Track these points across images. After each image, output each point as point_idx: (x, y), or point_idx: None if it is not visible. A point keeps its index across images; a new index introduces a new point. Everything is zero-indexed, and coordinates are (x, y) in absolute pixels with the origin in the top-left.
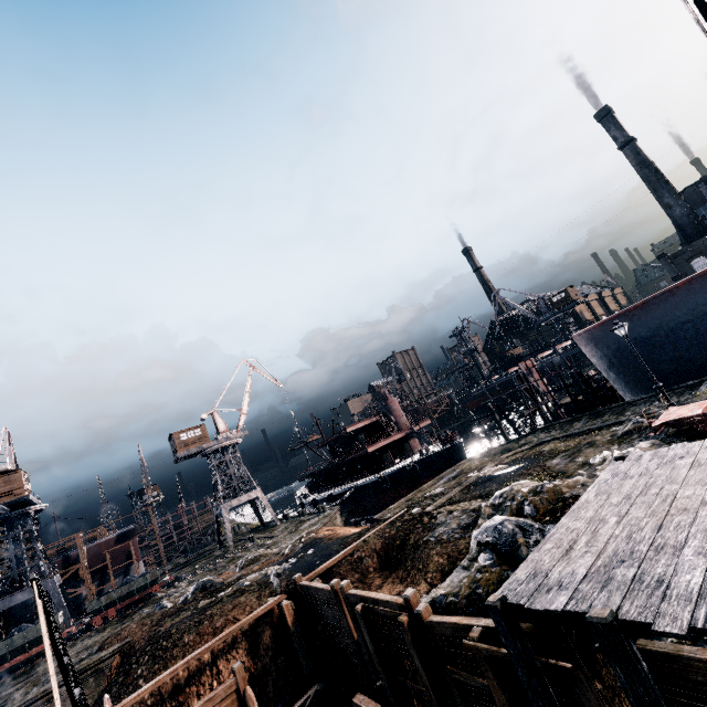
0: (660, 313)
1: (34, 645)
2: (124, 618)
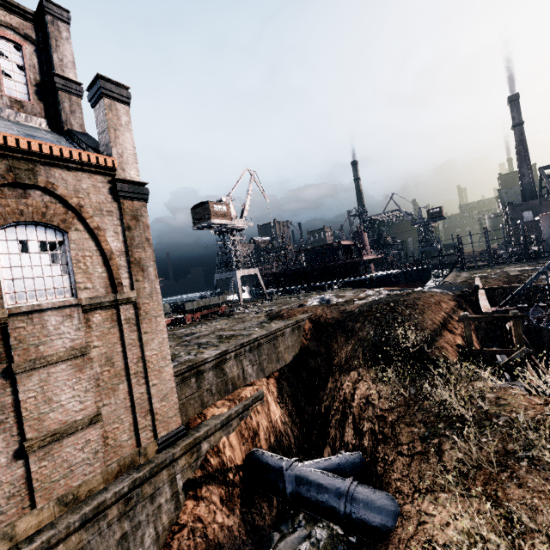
0: None
1: None
2: (218, 319)
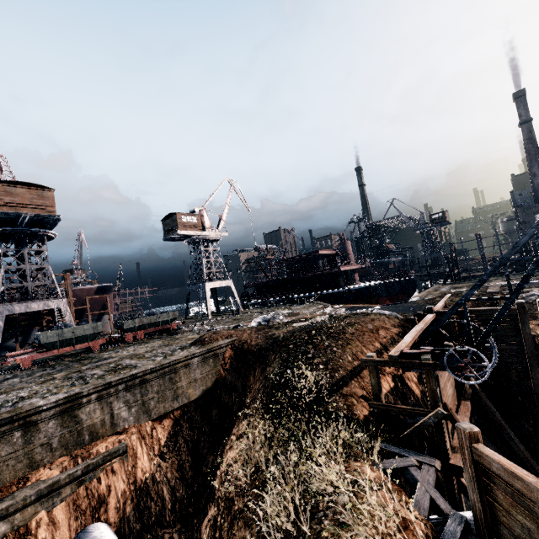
0: None
1: (79, 342)
2: (160, 338)
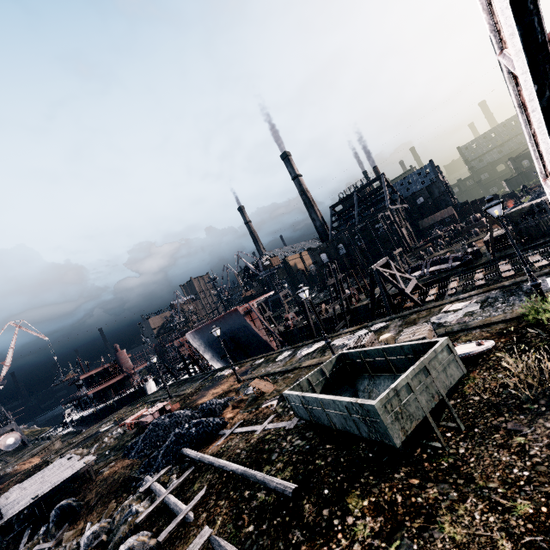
0: (207, 333)
1: None
2: None
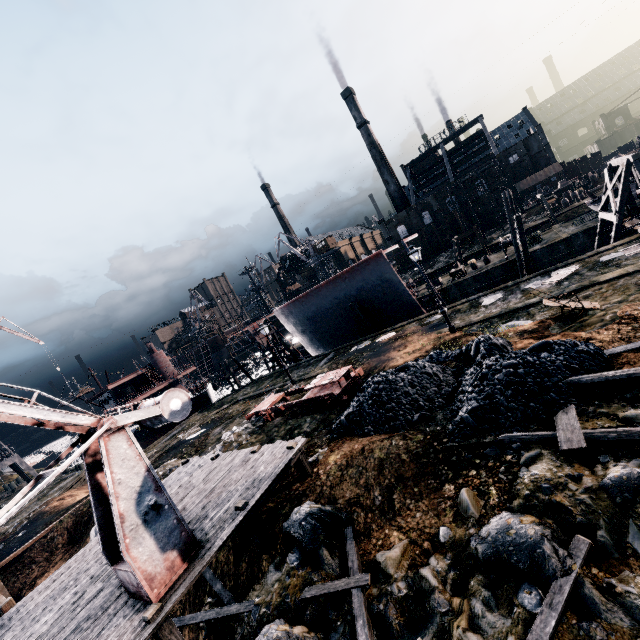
0: (316, 301)
1: None
2: None
